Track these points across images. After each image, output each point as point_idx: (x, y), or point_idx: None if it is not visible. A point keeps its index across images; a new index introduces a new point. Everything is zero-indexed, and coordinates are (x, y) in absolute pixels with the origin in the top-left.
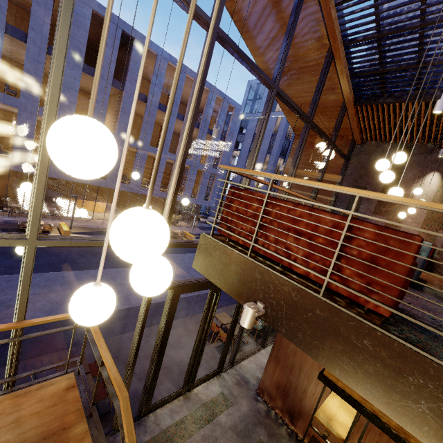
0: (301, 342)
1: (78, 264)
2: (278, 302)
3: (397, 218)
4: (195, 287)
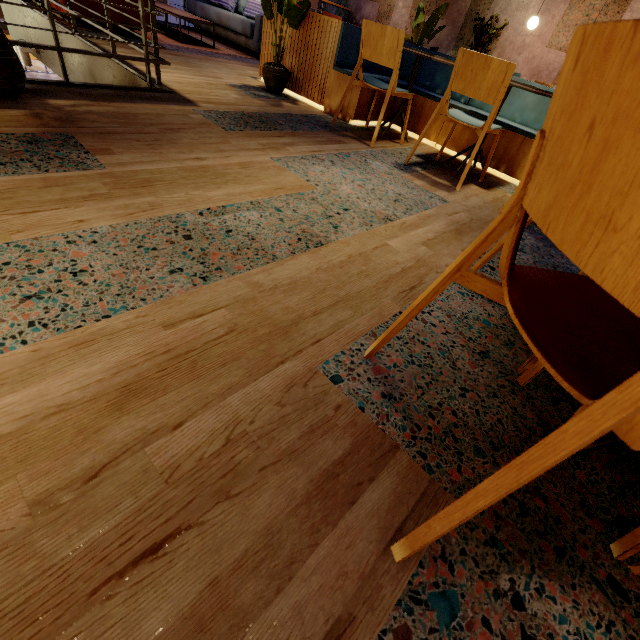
0: (54, 67)
1: None
2: (38, 38)
3: (389, 2)
4: None
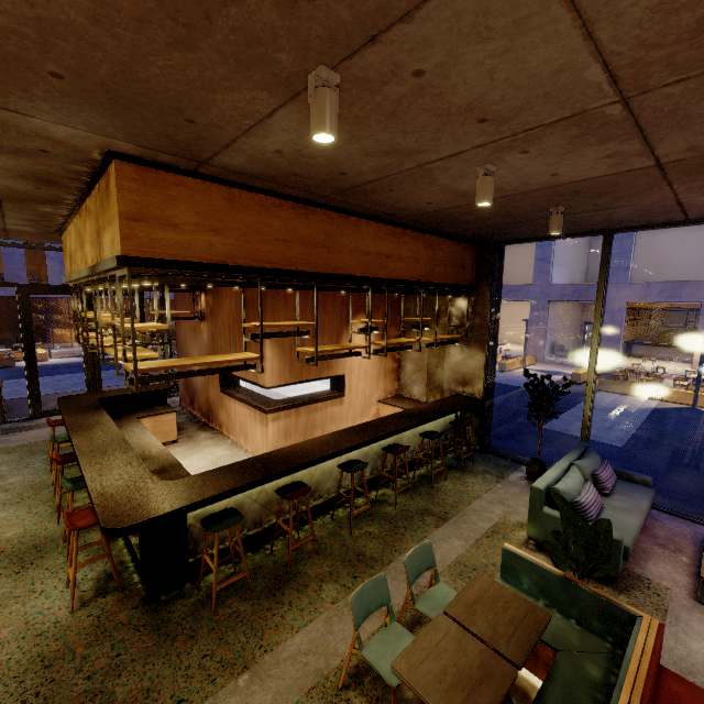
0: None
1: (44, 374)
2: None
3: None
4: (49, 290)
